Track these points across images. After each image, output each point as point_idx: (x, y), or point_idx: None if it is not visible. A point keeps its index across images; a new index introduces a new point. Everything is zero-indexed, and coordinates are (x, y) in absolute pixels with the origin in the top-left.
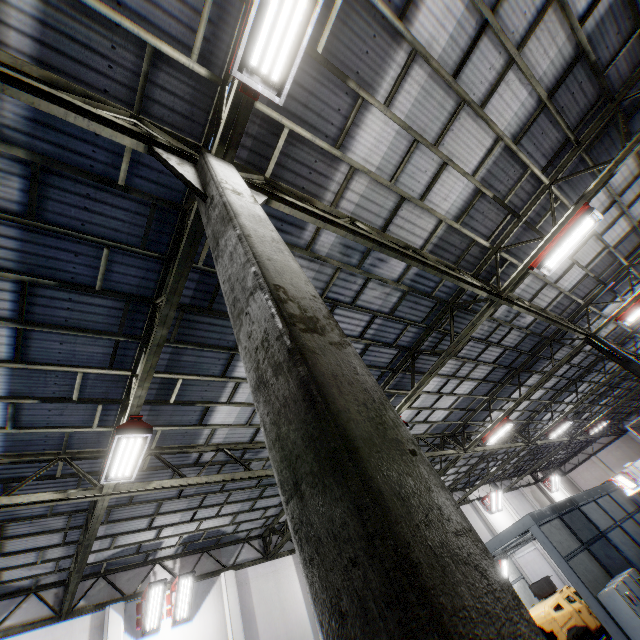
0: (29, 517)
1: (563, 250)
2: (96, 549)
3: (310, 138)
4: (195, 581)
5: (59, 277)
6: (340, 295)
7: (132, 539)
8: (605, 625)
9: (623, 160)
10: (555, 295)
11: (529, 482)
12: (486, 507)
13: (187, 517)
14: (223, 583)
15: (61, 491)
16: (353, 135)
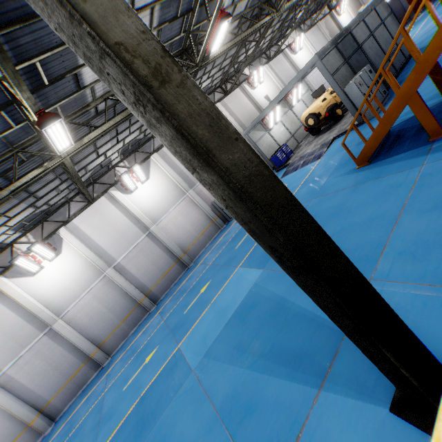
0: (34, 182)
1: None
2: (81, 176)
3: None
4: (140, 165)
5: None
6: None
7: (94, 165)
8: (344, 102)
9: None
10: None
11: (325, 15)
12: (292, 51)
13: (114, 142)
14: (154, 160)
15: (40, 167)
16: None
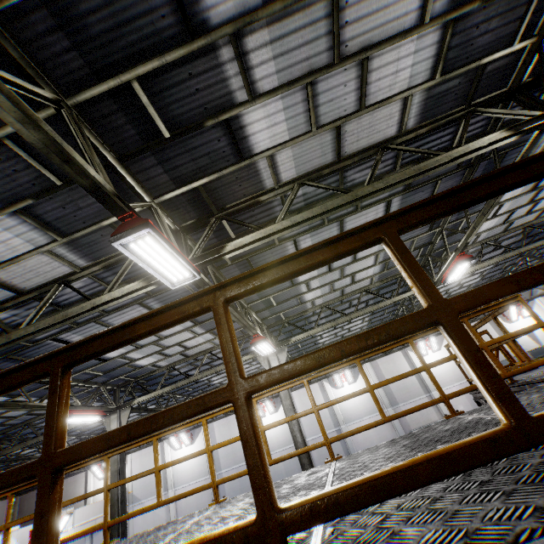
0: None
1: (456, 275)
2: None
3: (290, 310)
4: (352, 368)
5: (251, 351)
6: (341, 308)
7: None
8: None
9: (470, 237)
10: (539, 211)
11: None
12: None
13: None
14: (365, 368)
15: None
16: (304, 299)
